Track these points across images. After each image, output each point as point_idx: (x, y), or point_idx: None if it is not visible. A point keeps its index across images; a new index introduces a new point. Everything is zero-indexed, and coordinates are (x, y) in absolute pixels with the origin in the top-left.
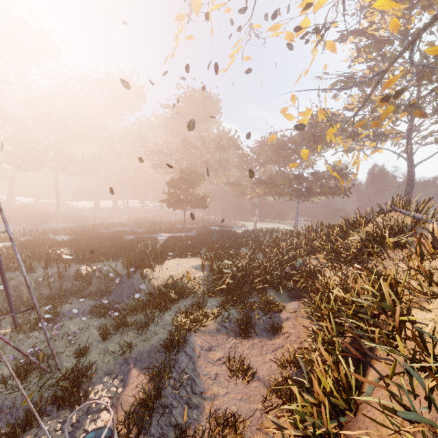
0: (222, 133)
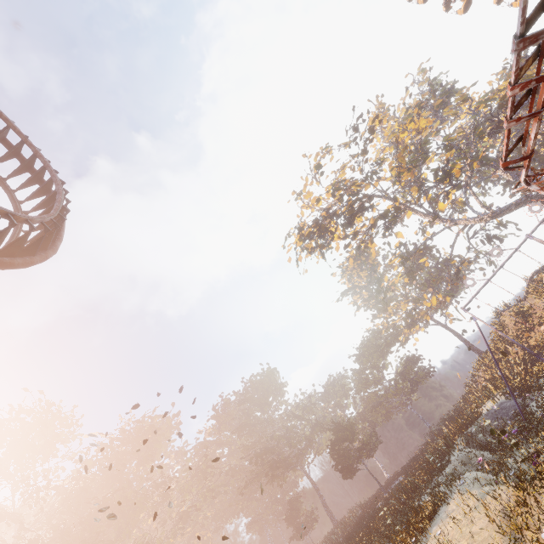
0: (288, 404)
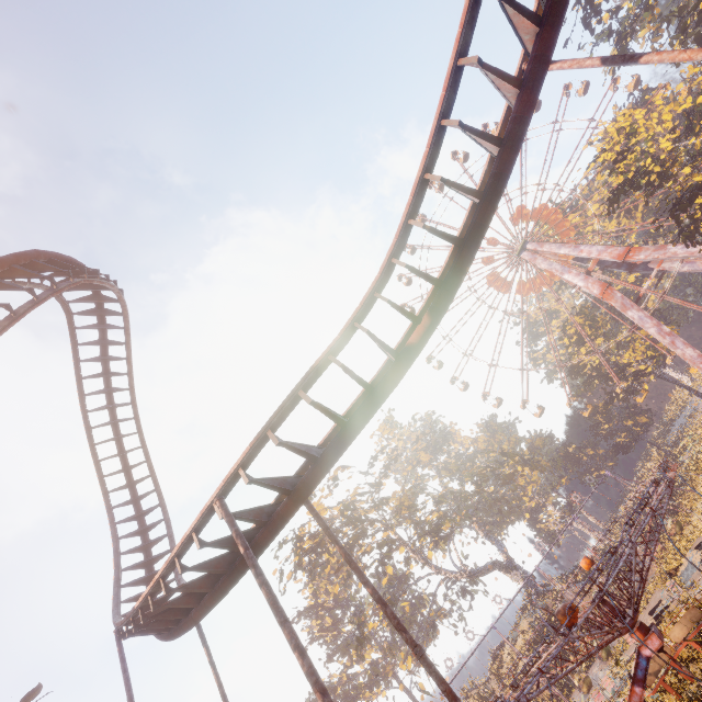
0: None
